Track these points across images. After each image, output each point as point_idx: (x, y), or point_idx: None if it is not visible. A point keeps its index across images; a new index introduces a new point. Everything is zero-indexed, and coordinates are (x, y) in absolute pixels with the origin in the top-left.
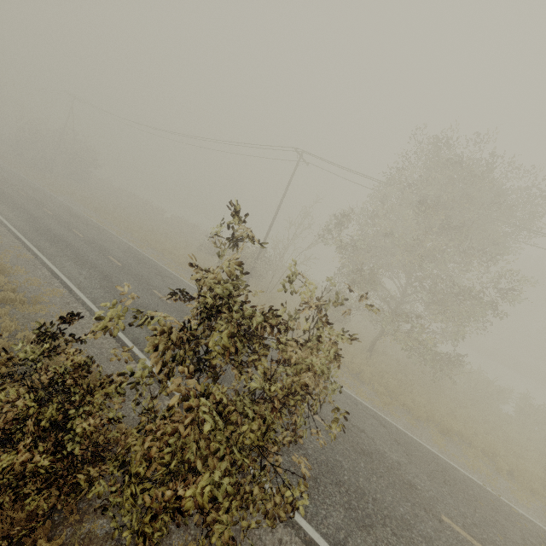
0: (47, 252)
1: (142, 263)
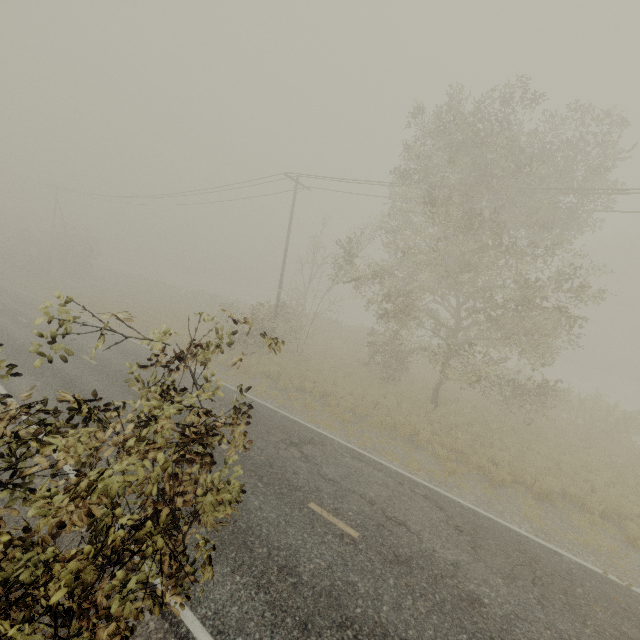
0: None
1: (128, 355)
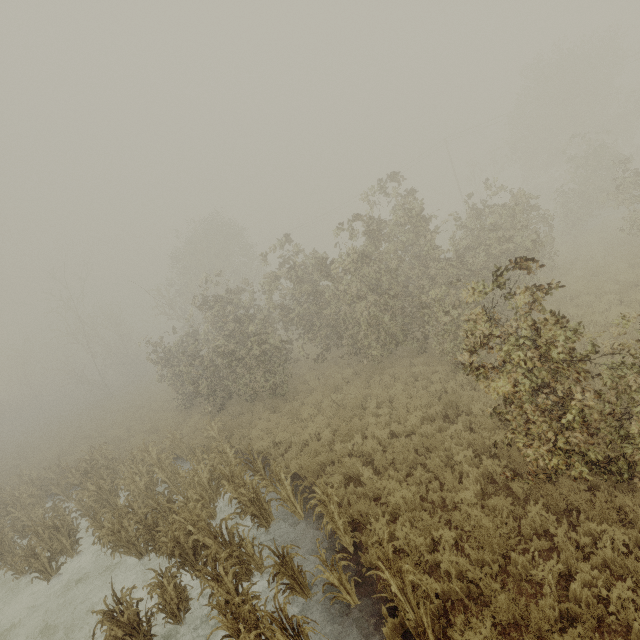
0: None
1: None
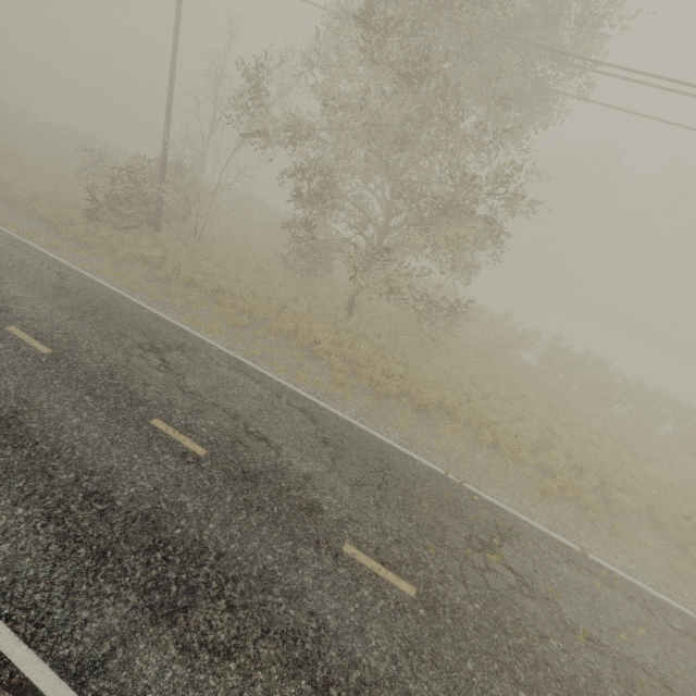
0: None
1: None
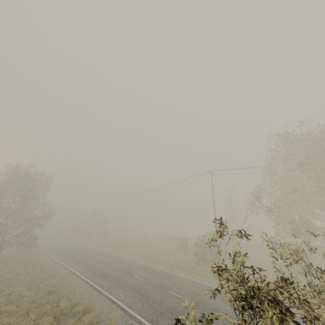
0: (104, 286)
1: (152, 273)
